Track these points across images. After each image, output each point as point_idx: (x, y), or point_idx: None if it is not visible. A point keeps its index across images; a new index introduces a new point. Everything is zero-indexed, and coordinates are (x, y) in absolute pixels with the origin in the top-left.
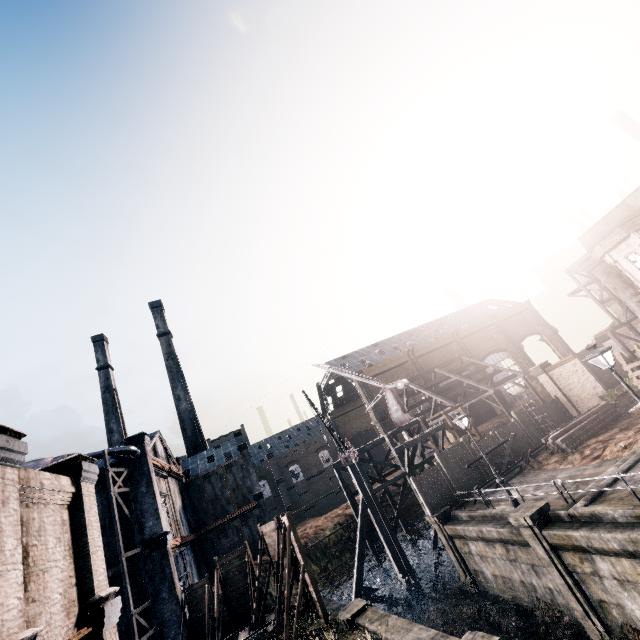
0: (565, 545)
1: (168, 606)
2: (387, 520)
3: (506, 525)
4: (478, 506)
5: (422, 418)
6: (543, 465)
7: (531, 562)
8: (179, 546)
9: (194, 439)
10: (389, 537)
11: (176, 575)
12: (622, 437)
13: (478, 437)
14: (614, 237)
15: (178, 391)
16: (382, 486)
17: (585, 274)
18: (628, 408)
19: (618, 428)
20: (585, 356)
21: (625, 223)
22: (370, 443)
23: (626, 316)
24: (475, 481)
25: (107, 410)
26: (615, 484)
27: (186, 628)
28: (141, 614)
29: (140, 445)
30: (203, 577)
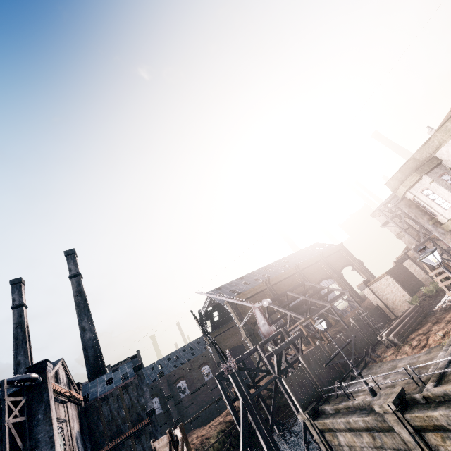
0: (427, 426)
1: None
2: (264, 422)
3: (370, 413)
4: (340, 399)
5: (284, 329)
6: (382, 358)
7: (397, 447)
8: None
9: (95, 365)
10: (267, 438)
11: None
12: (437, 328)
13: (326, 341)
14: (412, 179)
15: (84, 323)
16: (258, 390)
17: (382, 218)
18: (431, 308)
19: (430, 322)
20: (390, 274)
21: (417, 169)
22: (246, 353)
23: (423, 237)
24: (332, 377)
25: (17, 344)
26: (450, 365)
27: None
28: None
29: (42, 372)
30: None
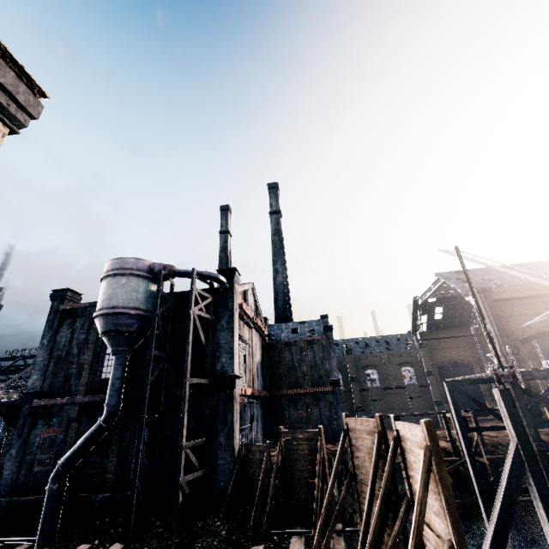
0: None
1: (223, 453)
2: None
3: None
4: None
5: None
6: None
7: None
8: (249, 396)
9: (283, 311)
10: None
11: (238, 424)
12: None
13: None
14: None
15: (277, 265)
16: None
17: None
18: None
19: None
20: None
21: None
22: (543, 369)
23: None
24: None
25: (221, 267)
26: None
27: (235, 487)
28: (197, 447)
29: (229, 279)
30: (267, 435)
